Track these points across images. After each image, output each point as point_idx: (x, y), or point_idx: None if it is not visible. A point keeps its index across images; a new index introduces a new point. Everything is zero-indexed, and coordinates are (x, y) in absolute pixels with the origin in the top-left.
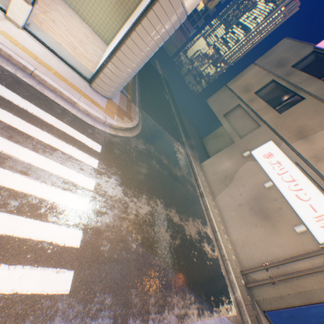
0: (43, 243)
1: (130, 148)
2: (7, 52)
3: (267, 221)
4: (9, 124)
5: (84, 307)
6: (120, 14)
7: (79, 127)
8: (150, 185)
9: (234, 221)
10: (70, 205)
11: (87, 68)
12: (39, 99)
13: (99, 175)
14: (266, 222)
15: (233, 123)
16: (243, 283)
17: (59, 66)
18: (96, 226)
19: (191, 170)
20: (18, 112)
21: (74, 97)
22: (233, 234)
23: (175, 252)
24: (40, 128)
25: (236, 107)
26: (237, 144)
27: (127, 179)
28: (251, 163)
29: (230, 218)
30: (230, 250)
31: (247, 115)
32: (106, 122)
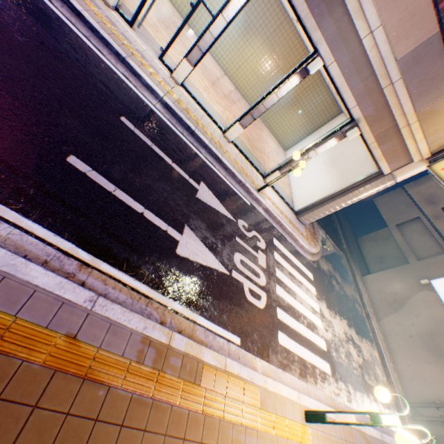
0: (317, 345)
1: (321, 271)
2: (274, 215)
3: (442, 361)
4: (288, 270)
5: (336, 384)
6: (306, 130)
7: (301, 261)
8: (337, 306)
9: (401, 351)
10: (316, 323)
11: (289, 197)
12: (286, 244)
13: (318, 300)
14: (440, 361)
15: (408, 238)
16: (409, 414)
17: (284, 208)
18: (327, 338)
19: (354, 285)
20: (286, 259)
21: (296, 236)
22: (399, 364)
23: (360, 367)
24: (294, 269)
25: (413, 219)
26: (412, 266)
27: (327, 302)
28: (428, 293)
29: (397, 346)
30: (396, 379)
31: (428, 232)
32: (309, 251)
